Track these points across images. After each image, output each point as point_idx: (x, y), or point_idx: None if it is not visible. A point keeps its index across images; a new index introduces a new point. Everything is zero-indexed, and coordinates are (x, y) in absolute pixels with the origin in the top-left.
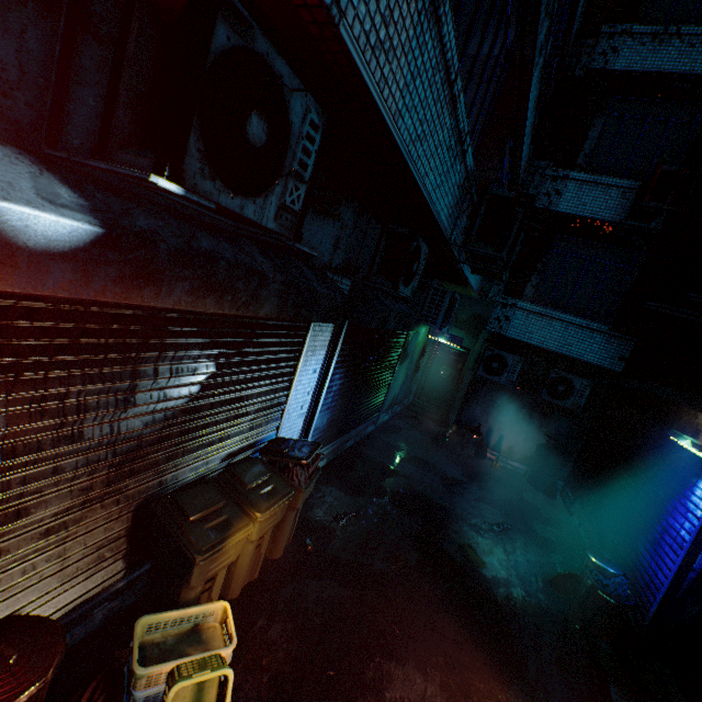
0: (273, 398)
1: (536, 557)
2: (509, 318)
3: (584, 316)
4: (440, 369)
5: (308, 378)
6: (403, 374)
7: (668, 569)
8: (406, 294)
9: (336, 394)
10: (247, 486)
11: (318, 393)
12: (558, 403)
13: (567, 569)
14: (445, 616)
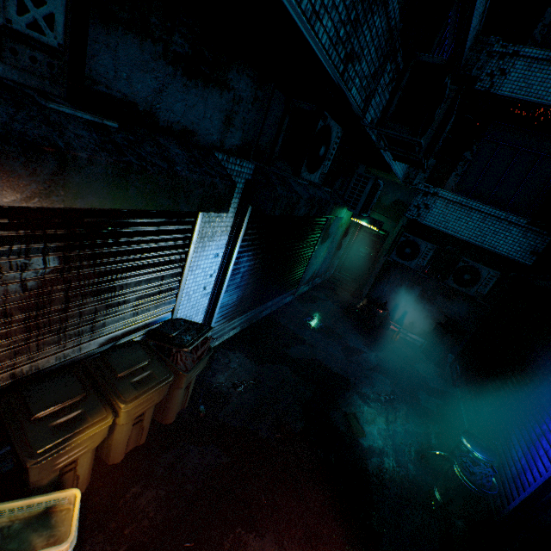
0: (161, 285)
1: (415, 428)
2: (428, 206)
3: (504, 208)
4: (360, 248)
5: (209, 263)
6: (324, 252)
7: (538, 473)
8: (312, 181)
9: (245, 274)
10: (117, 375)
11: (223, 275)
12: (462, 289)
13: (441, 440)
14: (315, 486)
